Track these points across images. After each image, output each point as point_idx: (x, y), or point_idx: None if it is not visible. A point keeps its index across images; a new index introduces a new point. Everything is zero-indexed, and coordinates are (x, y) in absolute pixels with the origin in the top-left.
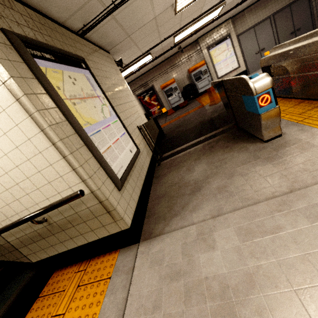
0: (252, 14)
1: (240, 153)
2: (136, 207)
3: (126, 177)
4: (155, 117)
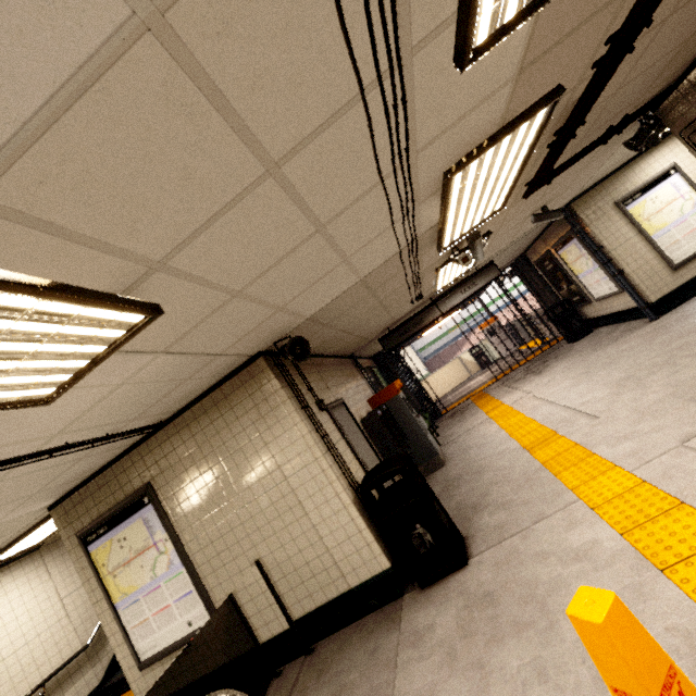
0: None
1: None
2: None
3: (154, 661)
4: None
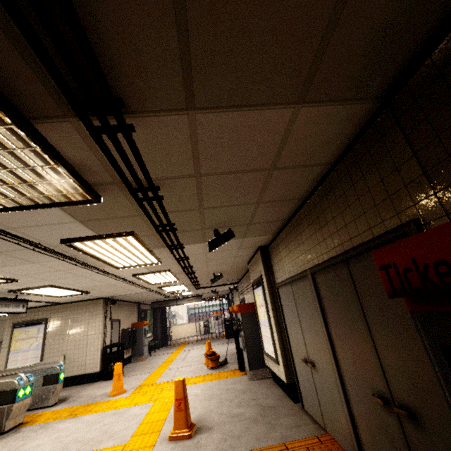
0: (286, 249)
1: None
2: None
3: None
4: None
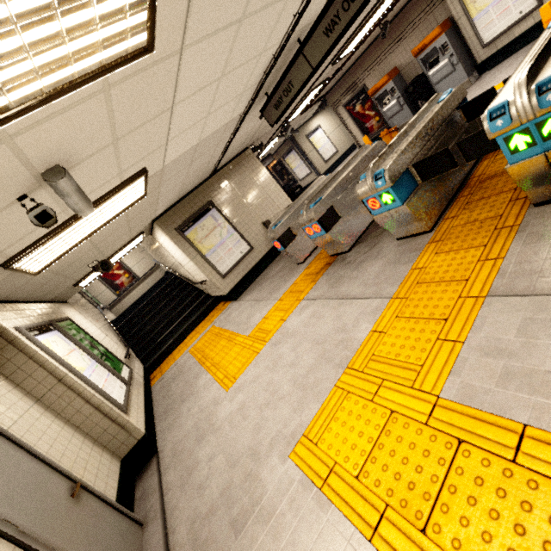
0: None
1: (289, 267)
2: (235, 286)
3: (229, 272)
4: (374, 135)
